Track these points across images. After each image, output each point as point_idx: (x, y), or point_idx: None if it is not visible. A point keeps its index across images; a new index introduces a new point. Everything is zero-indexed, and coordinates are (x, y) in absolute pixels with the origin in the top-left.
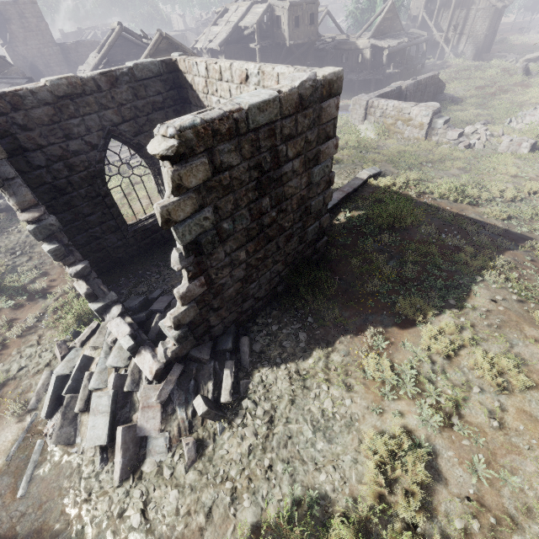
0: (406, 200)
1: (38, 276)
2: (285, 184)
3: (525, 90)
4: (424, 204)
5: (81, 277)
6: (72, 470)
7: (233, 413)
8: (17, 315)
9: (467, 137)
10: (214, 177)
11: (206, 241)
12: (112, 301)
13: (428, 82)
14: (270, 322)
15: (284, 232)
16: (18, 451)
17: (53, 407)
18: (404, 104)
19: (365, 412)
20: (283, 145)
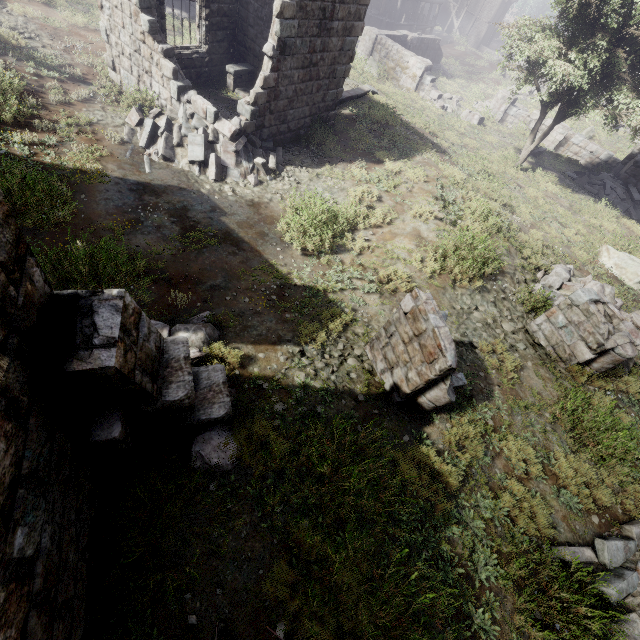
0: (391, 113)
1: (65, 65)
2: (330, 37)
3: (497, 87)
4: (402, 120)
5: (168, 56)
6: (178, 172)
7: (276, 177)
8: (65, 87)
9: (444, 101)
10: (305, 1)
11: (289, 44)
12: (188, 87)
13: (430, 44)
14: (294, 151)
15: (318, 79)
16: (131, 157)
17: (149, 142)
18: (406, 51)
19: (351, 186)
20: (338, 5)
